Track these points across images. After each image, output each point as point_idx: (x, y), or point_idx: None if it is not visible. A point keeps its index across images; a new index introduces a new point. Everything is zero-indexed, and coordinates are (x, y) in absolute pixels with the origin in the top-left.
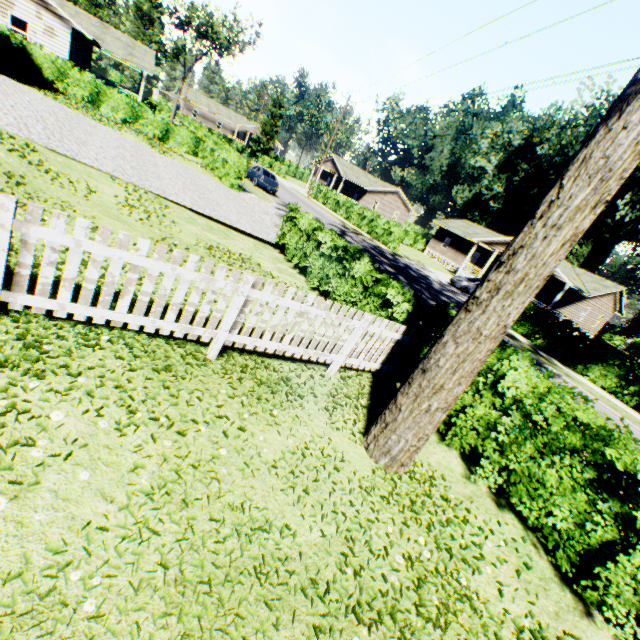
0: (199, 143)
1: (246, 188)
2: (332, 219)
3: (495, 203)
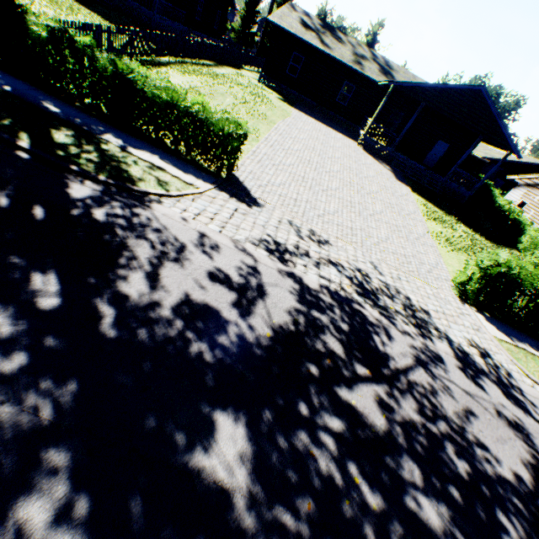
0: None
1: None
2: None
3: None
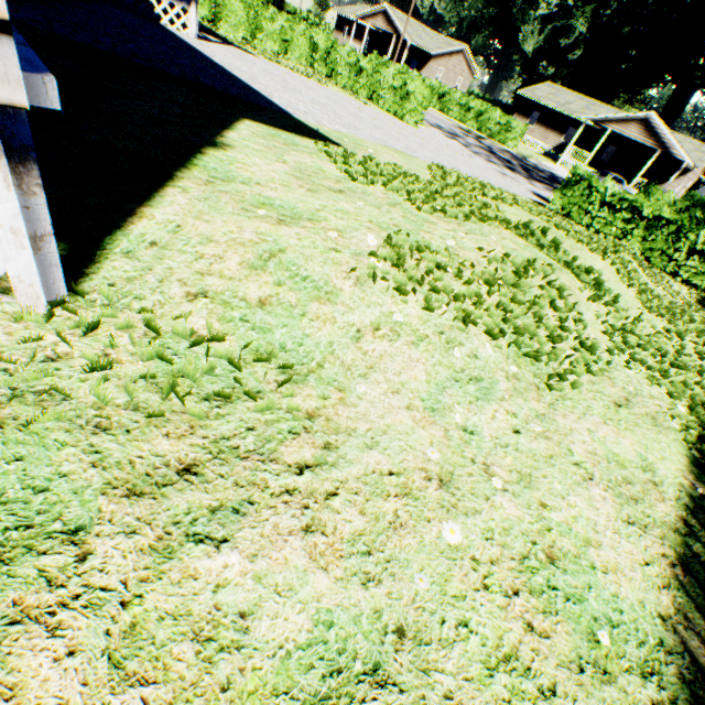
0: (315, 51)
1: None
2: (443, 120)
3: (575, 50)
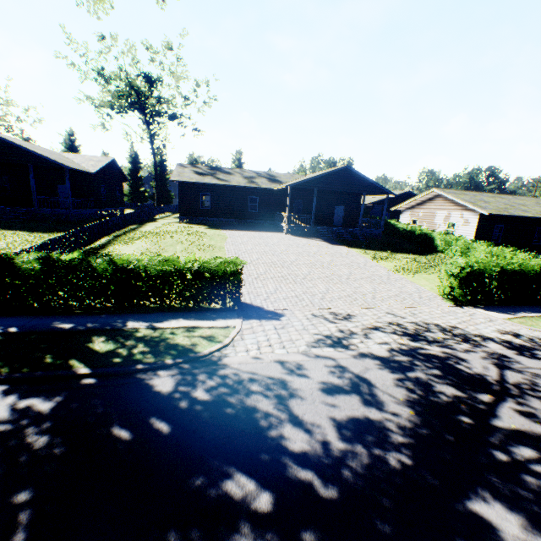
0: None
1: (540, 314)
2: None
3: None
